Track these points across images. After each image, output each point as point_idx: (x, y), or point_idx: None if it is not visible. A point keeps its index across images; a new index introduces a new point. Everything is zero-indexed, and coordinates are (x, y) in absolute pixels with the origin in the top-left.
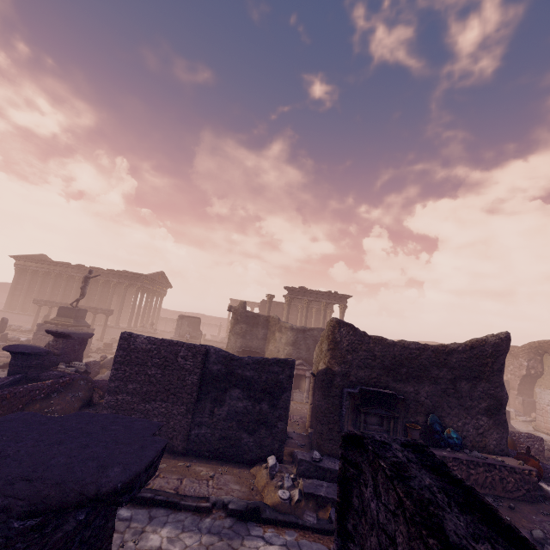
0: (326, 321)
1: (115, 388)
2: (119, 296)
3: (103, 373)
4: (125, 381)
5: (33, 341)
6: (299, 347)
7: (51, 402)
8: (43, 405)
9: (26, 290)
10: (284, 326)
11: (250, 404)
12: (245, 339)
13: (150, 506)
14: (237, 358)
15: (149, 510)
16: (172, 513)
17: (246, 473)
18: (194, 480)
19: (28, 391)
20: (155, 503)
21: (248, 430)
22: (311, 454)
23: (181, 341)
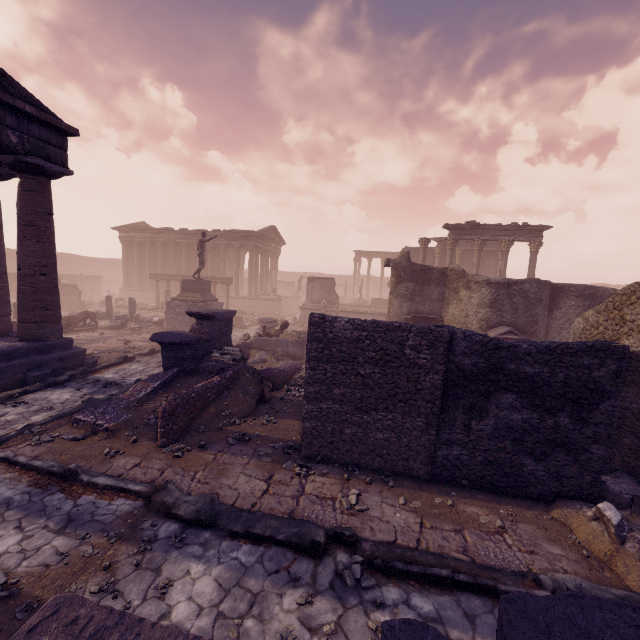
0: (496, 268)
1: (315, 394)
2: (230, 261)
3: (253, 355)
4: (328, 384)
5: (167, 321)
6: (501, 309)
7: (226, 403)
8: (218, 407)
9: (138, 265)
10: (475, 280)
11: (535, 416)
12: (413, 303)
13: (451, 589)
14: (507, 346)
15: (453, 597)
16: (494, 606)
17: (547, 518)
18: (481, 535)
19: (200, 394)
20: (455, 584)
21: (534, 455)
22: (628, 483)
23: (404, 323)
